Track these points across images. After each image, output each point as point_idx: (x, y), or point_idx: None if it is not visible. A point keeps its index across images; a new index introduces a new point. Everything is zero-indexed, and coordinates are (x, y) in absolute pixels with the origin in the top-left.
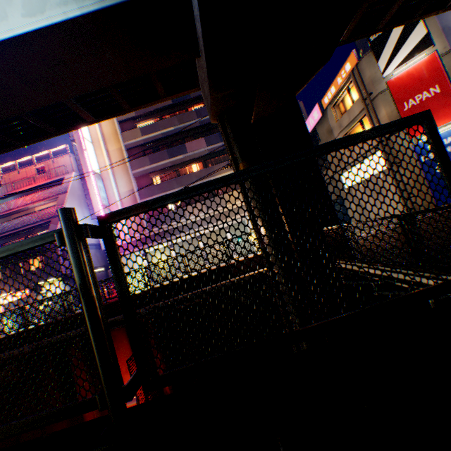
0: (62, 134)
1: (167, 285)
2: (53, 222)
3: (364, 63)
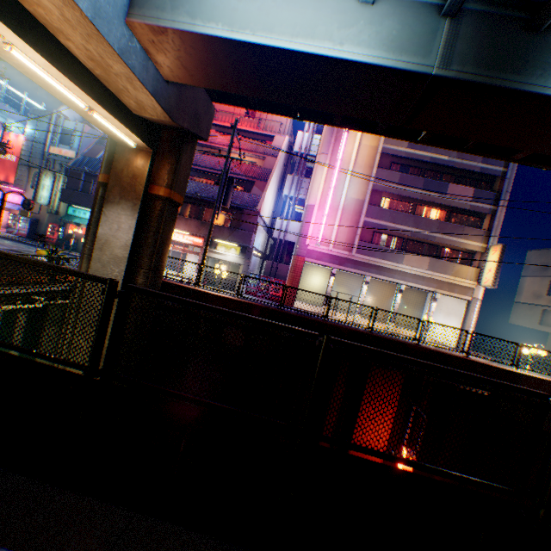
0: (466, 153)
1: (446, 354)
2: (256, 184)
3: None
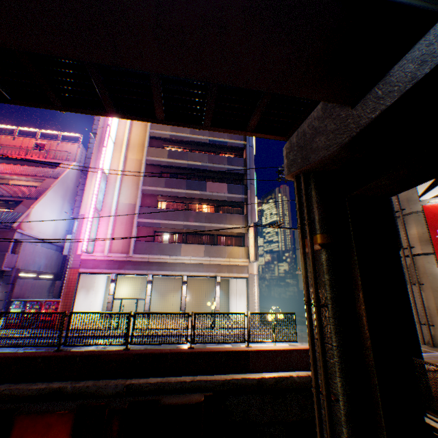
0: (117, 117)
1: (158, 353)
2: (24, 203)
3: None
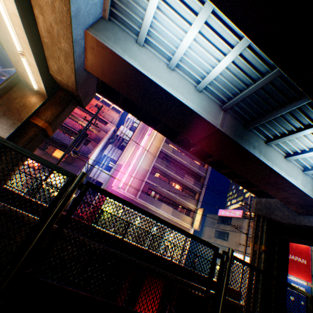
0: (205, 163)
1: (185, 267)
2: (91, 142)
3: None
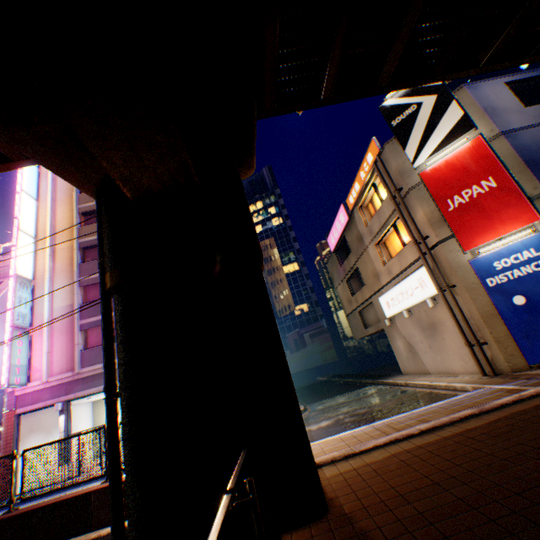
0: None
1: None
2: None
3: (388, 152)
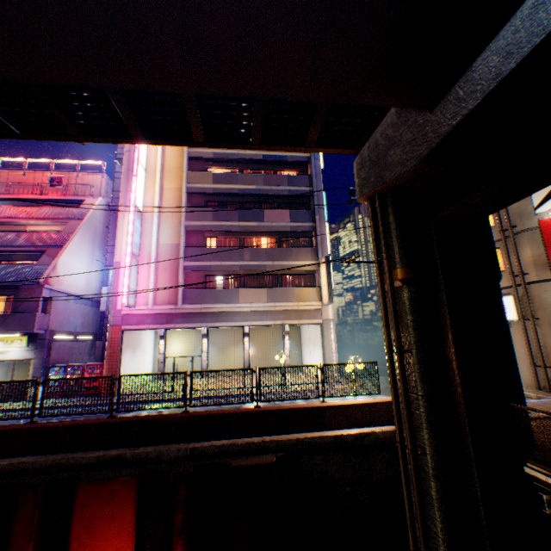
0: (147, 144)
1: (221, 414)
2: (48, 253)
3: None
